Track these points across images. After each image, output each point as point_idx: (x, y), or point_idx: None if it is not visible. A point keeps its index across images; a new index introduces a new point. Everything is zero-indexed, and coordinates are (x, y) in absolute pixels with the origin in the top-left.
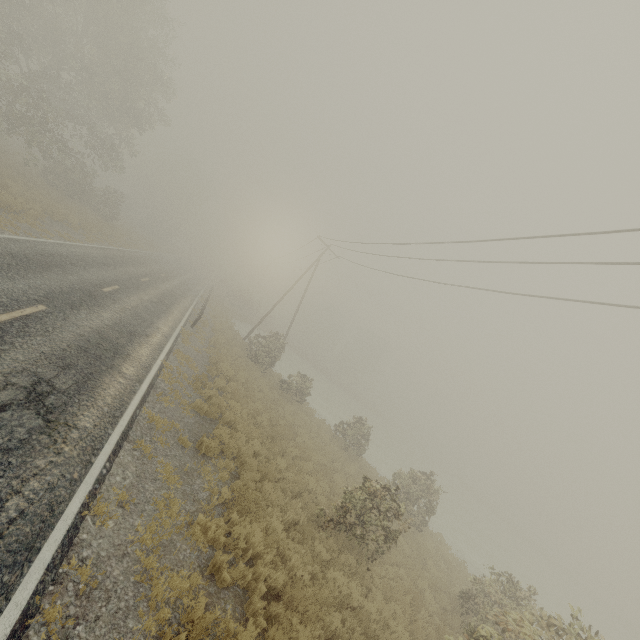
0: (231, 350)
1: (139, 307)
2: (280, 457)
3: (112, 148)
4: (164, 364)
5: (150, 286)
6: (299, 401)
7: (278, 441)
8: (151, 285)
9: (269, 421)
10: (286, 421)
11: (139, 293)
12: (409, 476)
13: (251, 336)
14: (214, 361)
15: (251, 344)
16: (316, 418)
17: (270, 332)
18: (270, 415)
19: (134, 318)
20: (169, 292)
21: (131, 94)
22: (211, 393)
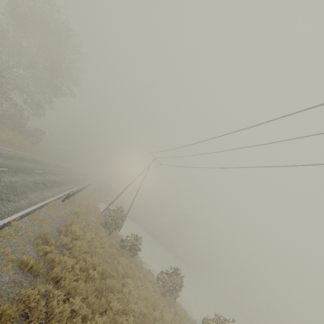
0: (89, 218)
1: (18, 183)
2: (98, 316)
3: (39, 103)
4: (11, 223)
5: (40, 175)
6: (132, 255)
7: (103, 294)
8: (42, 174)
9: (101, 274)
10: (118, 272)
11: (26, 176)
12: (214, 321)
13: (105, 210)
14: (68, 224)
15: (105, 215)
16: (144, 268)
17: (118, 207)
18: (104, 268)
19: (5, 188)
20: (55, 180)
21: (53, 78)
22: (48, 249)
